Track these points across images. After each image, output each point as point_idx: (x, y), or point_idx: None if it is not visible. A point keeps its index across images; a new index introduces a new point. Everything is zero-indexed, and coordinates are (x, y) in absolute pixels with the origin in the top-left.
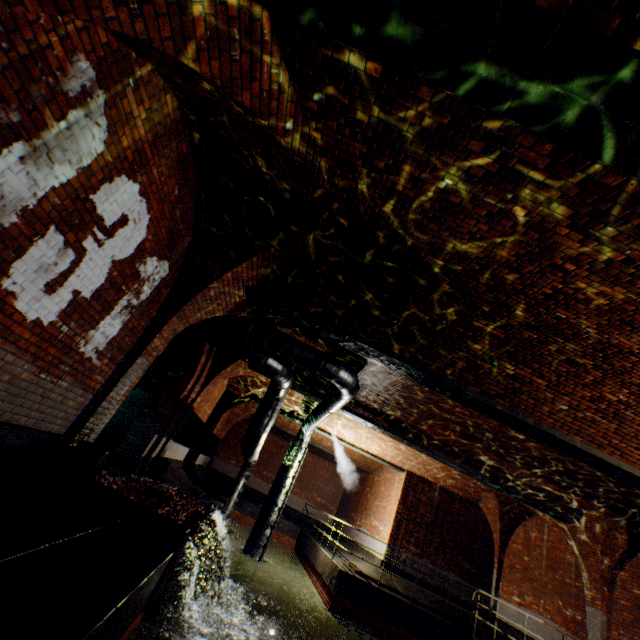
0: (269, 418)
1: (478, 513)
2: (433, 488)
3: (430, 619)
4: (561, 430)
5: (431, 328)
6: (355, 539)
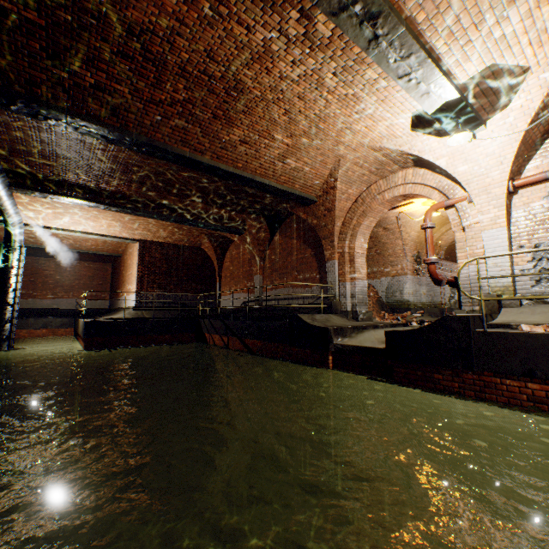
0: None
1: (203, 254)
2: (166, 247)
3: (169, 323)
4: (173, 145)
5: None
6: (121, 306)
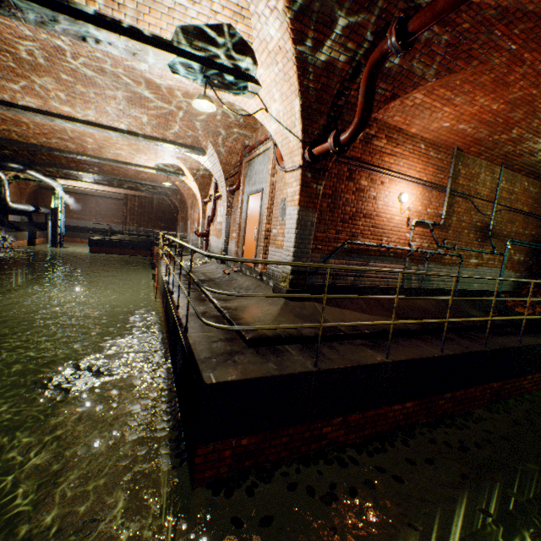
0: (5, 190)
1: (166, 203)
2: (141, 198)
3: (134, 244)
4: (87, 171)
5: (6, 150)
6: None
